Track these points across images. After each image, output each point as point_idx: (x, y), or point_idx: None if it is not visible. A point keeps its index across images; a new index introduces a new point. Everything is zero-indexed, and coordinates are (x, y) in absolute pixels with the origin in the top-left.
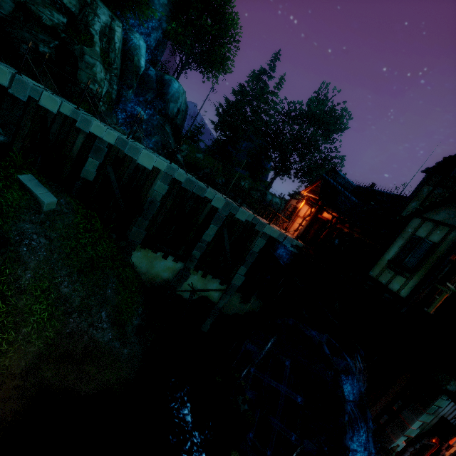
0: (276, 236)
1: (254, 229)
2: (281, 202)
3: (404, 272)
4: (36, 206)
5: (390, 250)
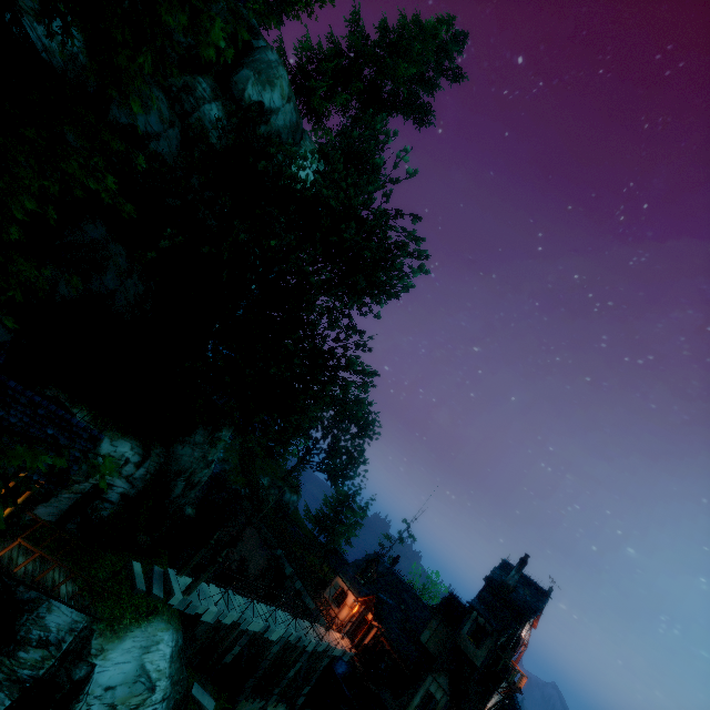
0: (339, 654)
1: (325, 653)
2: (298, 498)
3: None
4: None
5: (417, 696)
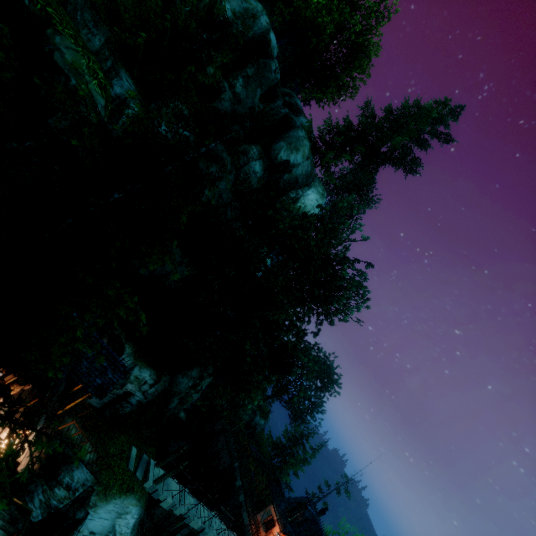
0: None
1: None
2: (265, 423)
3: None
4: None
5: None
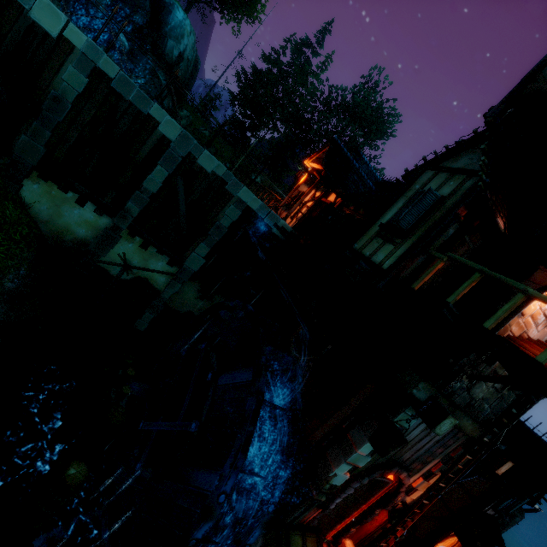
0: (255, 208)
1: (225, 191)
2: None
3: (395, 239)
4: None
5: (387, 214)
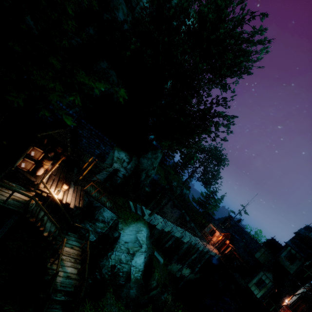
0: (213, 254)
1: (207, 252)
2: (189, 192)
3: (258, 289)
4: (158, 263)
5: (254, 279)
